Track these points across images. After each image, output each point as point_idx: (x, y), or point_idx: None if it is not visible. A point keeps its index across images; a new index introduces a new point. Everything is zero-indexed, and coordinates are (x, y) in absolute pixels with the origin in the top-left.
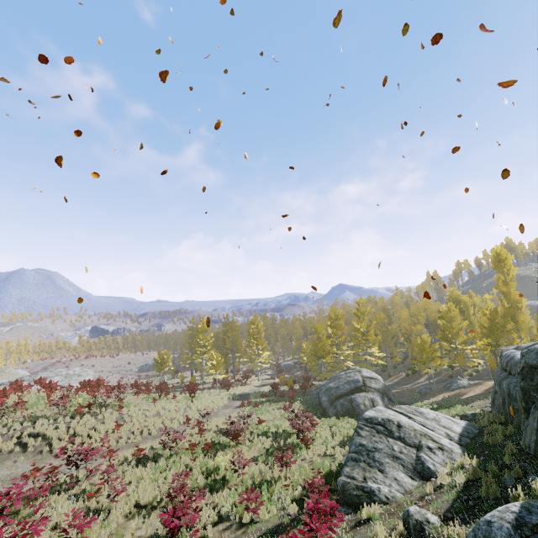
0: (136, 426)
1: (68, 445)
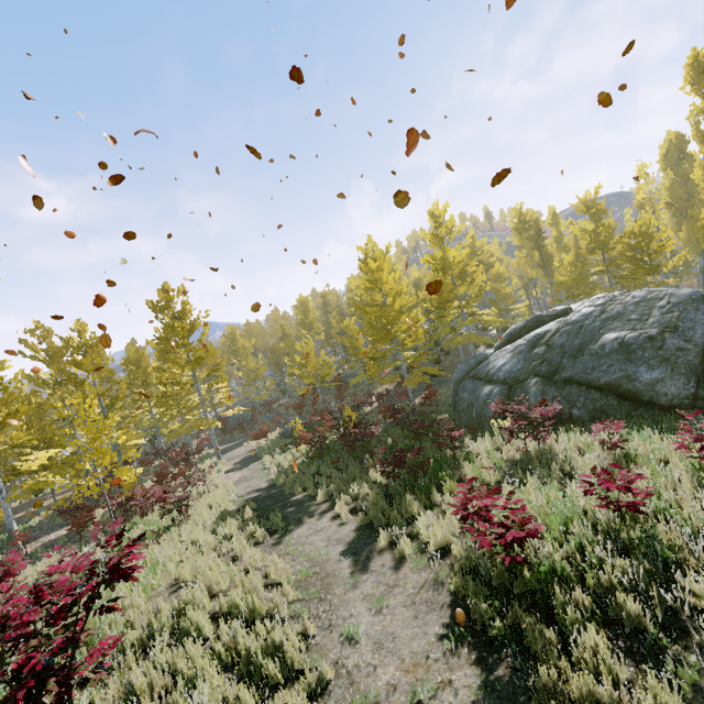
0: None
1: None
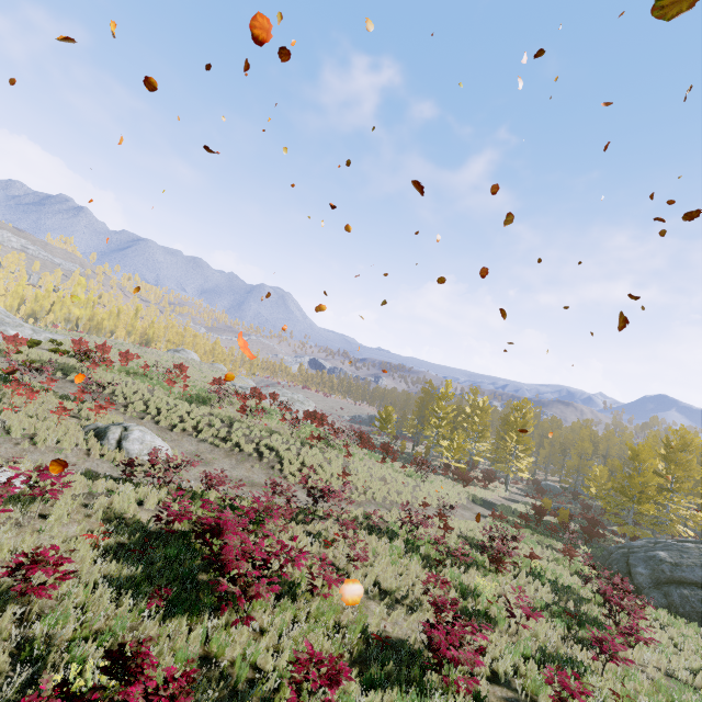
0: (361, 483)
1: (296, 471)
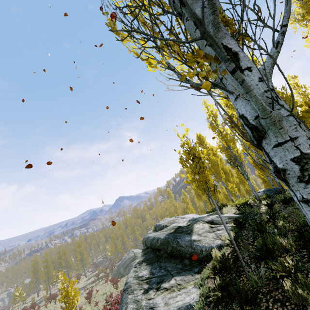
0: None
1: None
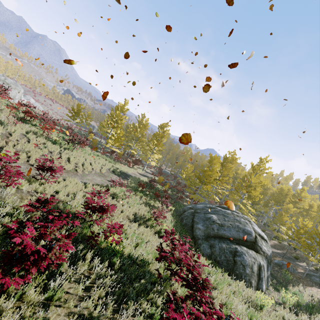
0: None
1: None
